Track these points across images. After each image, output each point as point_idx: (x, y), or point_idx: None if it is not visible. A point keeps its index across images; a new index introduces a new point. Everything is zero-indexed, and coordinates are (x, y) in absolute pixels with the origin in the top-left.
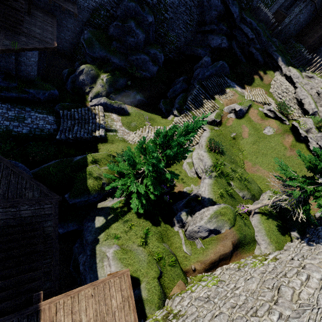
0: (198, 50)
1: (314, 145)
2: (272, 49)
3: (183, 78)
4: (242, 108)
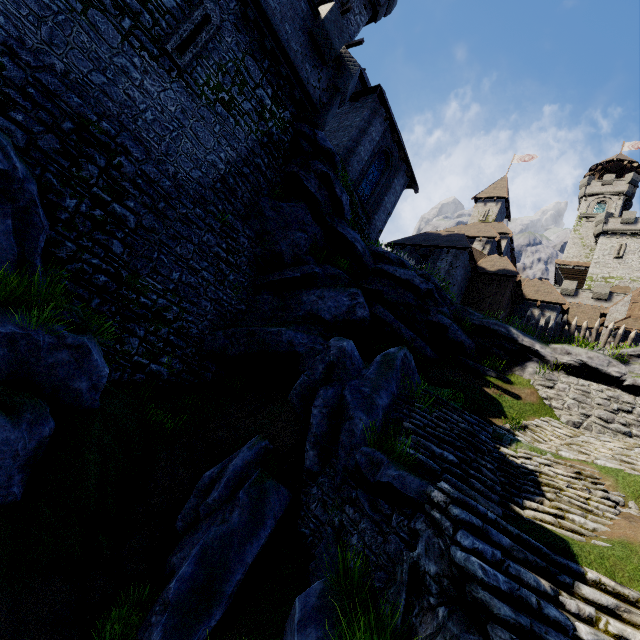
0: (280, 333)
1: None
2: (474, 315)
3: (252, 454)
4: None
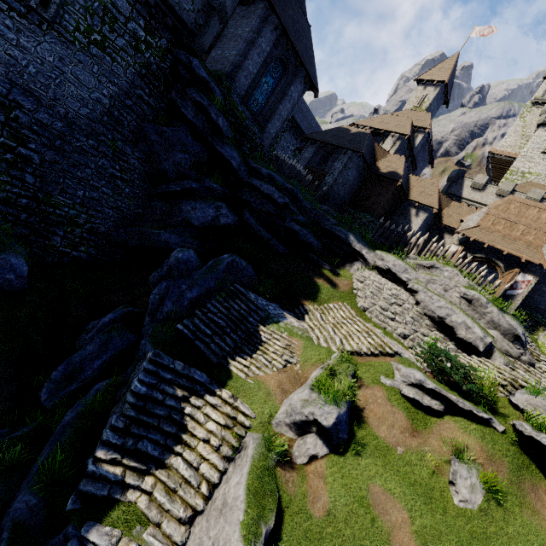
0: (160, 234)
1: None
2: (329, 221)
3: (116, 316)
4: (341, 413)
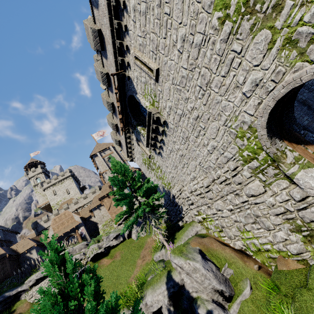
0: None
1: (113, 242)
2: None
3: None
4: None
